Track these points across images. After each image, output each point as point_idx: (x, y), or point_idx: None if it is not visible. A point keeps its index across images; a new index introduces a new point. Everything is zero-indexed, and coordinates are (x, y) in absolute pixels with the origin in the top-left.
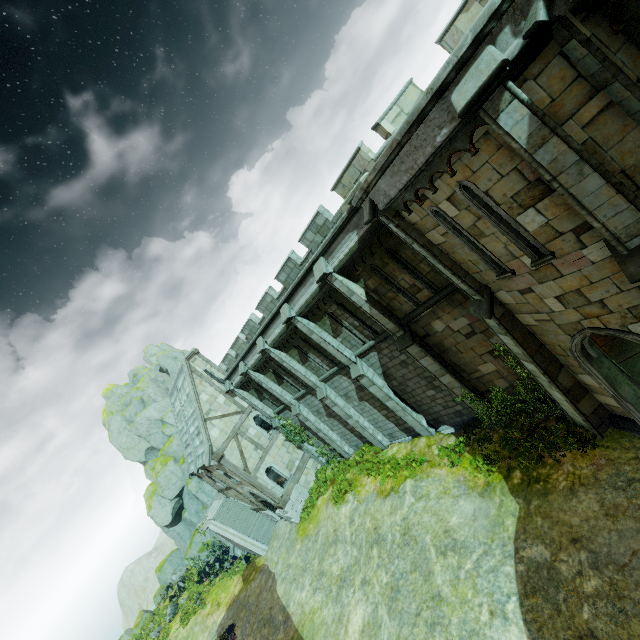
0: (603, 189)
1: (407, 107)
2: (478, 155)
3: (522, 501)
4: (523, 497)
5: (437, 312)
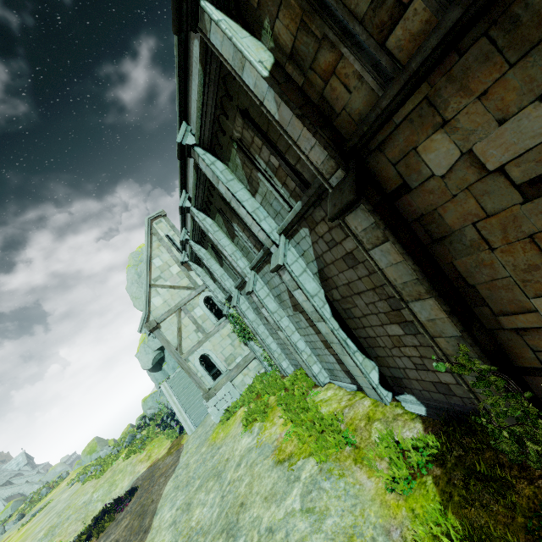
0: None
1: None
2: None
3: None
4: None
5: (443, 99)
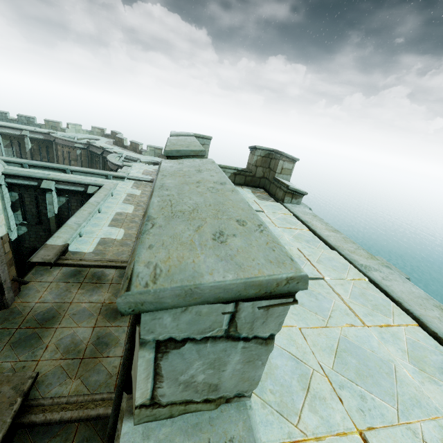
0: (80, 165)
1: (77, 128)
2: (73, 151)
3: None
4: None
5: None
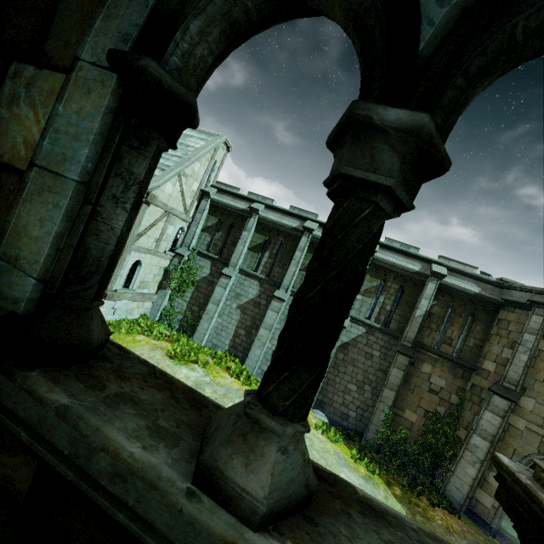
0: None
1: None
2: None
3: (407, 509)
4: (407, 507)
5: (438, 363)
